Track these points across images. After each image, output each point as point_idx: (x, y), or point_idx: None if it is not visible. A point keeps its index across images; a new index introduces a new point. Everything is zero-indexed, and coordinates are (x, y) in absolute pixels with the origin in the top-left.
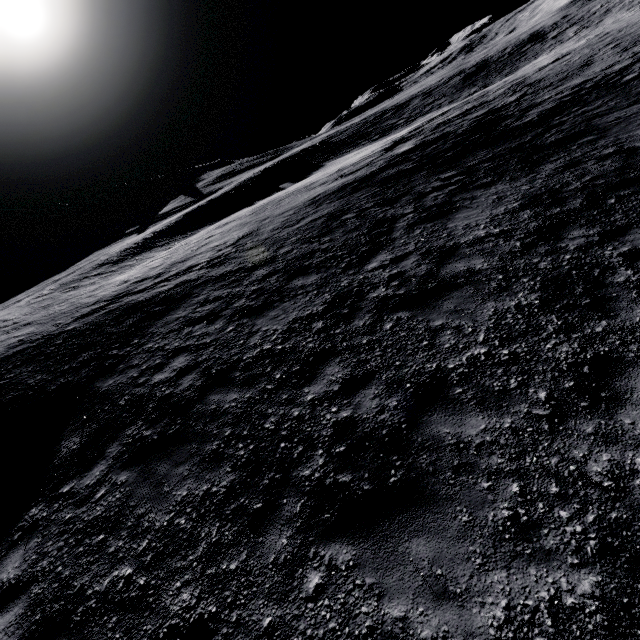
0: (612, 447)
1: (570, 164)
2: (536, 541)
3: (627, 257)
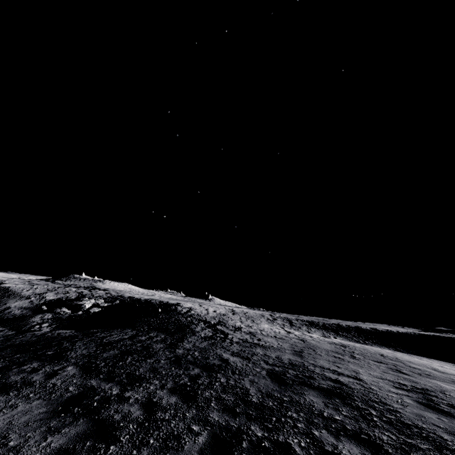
0: None
1: None
2: None
3: None
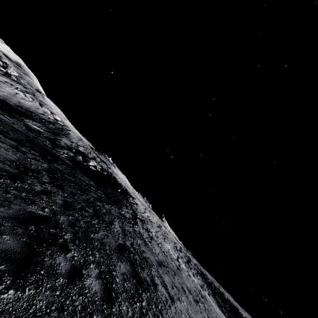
0: None
1: None
2: None
3: None
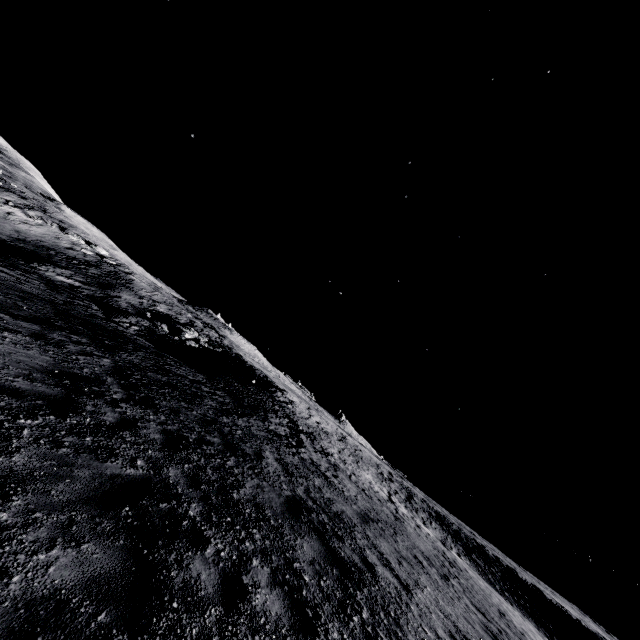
0: None
1: None
2: None
3: None
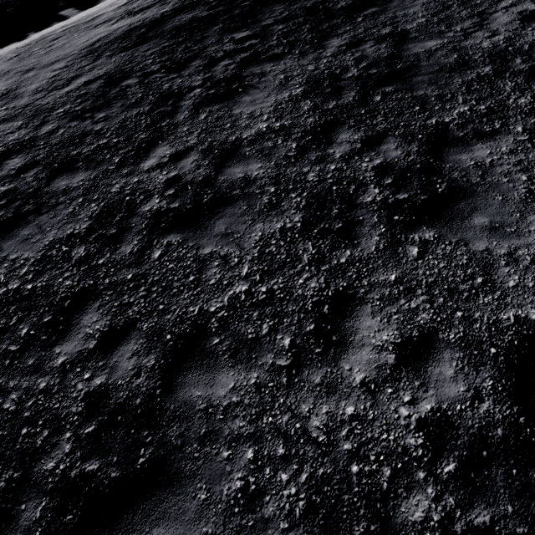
0: (331, 398)
1: (353, 42)
2: (259, 511)
3: (378, 172)
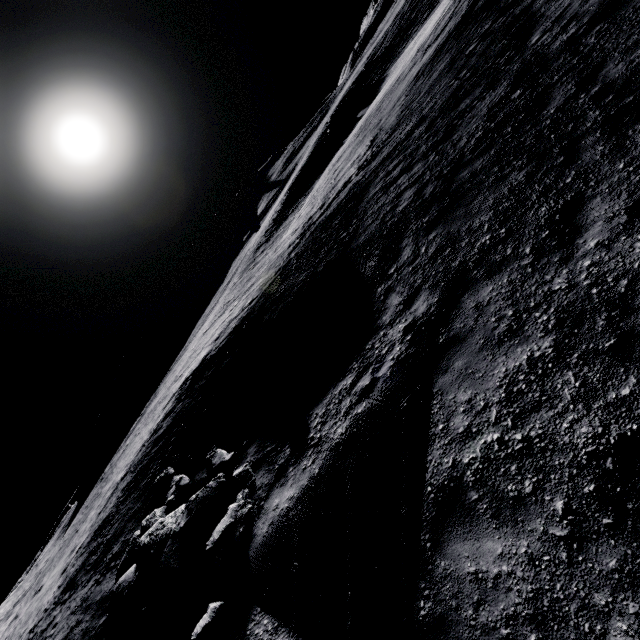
0: None
1: None
2: None
3: None
